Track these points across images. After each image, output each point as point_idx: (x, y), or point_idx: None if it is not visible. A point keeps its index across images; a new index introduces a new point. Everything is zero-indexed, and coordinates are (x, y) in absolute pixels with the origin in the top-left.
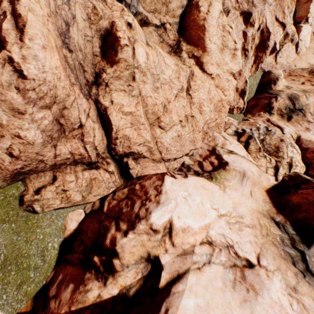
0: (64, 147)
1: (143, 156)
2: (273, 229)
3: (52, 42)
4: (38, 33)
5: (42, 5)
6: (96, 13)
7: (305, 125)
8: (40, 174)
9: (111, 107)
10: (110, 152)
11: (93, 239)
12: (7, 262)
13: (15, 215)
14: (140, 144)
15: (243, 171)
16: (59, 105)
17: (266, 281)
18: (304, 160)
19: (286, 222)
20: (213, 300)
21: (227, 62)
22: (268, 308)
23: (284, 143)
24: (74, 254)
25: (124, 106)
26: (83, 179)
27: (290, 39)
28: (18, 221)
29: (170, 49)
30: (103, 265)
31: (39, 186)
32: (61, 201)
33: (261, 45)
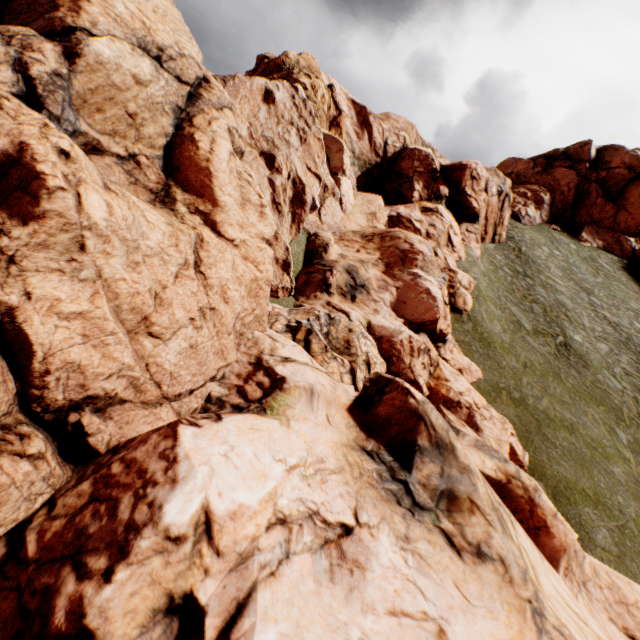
0: None
1: (120, 400)
2: (367, 463)
3: None
4: None
5: None
6: None
7: (373, 306)
8: None
9: (27, 306)
10: (27, 409)
11: None
12: None
13: None
14: (111, 375)
15: (309, 386)
16: None
17: (372, 544)
18: (383, 354)
19: (380, 447)
20: (305, 616)
21: (255, 222)
22: (381, 582)
23: (354, 335)
24: None
25: (62, 302)
26: None
27: (332, 192)
28: None
29: (153, 196)
30: None
31: None
32: None
33: (297, 199)
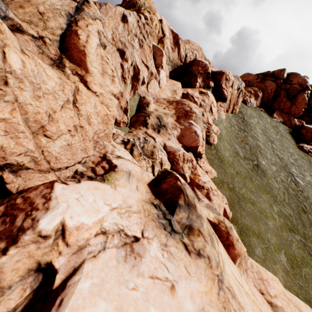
0: None
1: (26, 168)
2: (153, 210)
3: None
4: None
5: None
6: None
7: (168, 136)
8: None
9: None
10: None
11: None
12: None
13: None
14: (20, 154)
15: (129, 171)
16: None
17: (148, 246)
18: (170, 160)
19: (160, 203)
20: (108, 276)
21: (109, 84)
22: (149, 263)
23: (156, 149)
24: None
25: None
26: None
27: (155, 77)
28: None
29: (52, 62)
30: None
31: None
32: None
33: (135, 77)
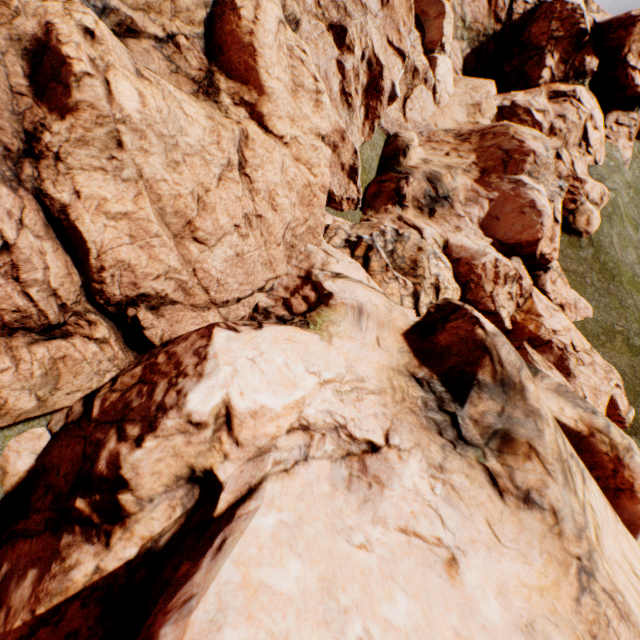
0: None
1: (171, 301)
2: (413, 390)
3: None
4: None
5: None
6: (3, 2)
7: (455, 223)
8: None
9: (78, 205)
10: (93, 301)
11: (74, 474)
12: None
13: None
14: (159, 277)
15: (358, 305)
16: None
17: (398, 466)
18: (459, 279)
19: (432, 377)
20: (311, 512)
21: (309, 114)
22: (398, 502)
23: (424, 254)
24: (34, 517)
25: (108, 202)
26: (34, 362)
27: (423, 78)
28: None
29: (196, 87)
30: (99, 511)
31: None
32: None
33: (372, 87)
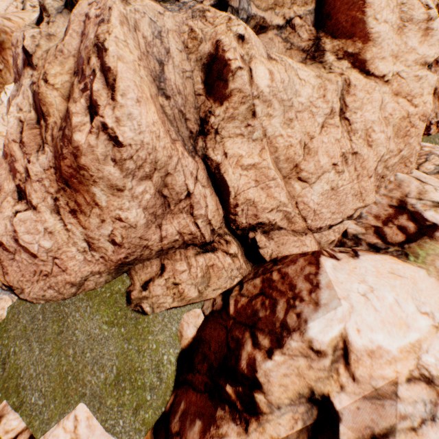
0: (170, 226)
1: (277, 227)
2: None
3: (146, 91)
4: (130, 84)
5: (132, 48)
6: (194, 38)
7: None
8: (146, 263)
9: (225, 162)
10: (228, 226)
11: (220, 355)
12: (120, 377)
13: (123, 316)
14: (272, 210)
15: None
16: (160, 172)
17: None
18: None
19: None
20: None
21: (414, 46)
22: None
23: None
24: (197, 375)
25: (243, 157)
26: (197, 268)
27: None
28: (127, 324)
29: (304, 55)
30: (241, 400)
31: (145, 279)
32: (173, 298)
33: None
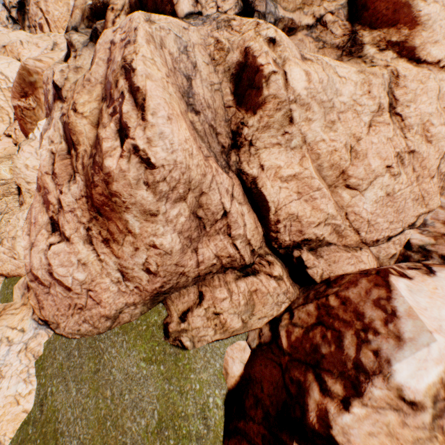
0: (206, 249)
1: (325, 243)
2: None
3: (176, 108)
4: (160, 102)
5: (159, 66)
6: (220, 49)
7: None
8: (182, 291)
9: (262, 175)
10: (269, 245)
11: (276, 399)
12: (162, 423)
13: (161, 352)
14: (319, 224)
15: None
16: (194, 192)
17: None
18: None
19: None
20: None
21: None
22: None
23: None
24: (250, 423)
25: (281, 168)
26: (239, 294)
27: None
28: (167, 361)
29: (339, 52)
30: None
31: (183, 309)
32: (214, 330)
33: None
